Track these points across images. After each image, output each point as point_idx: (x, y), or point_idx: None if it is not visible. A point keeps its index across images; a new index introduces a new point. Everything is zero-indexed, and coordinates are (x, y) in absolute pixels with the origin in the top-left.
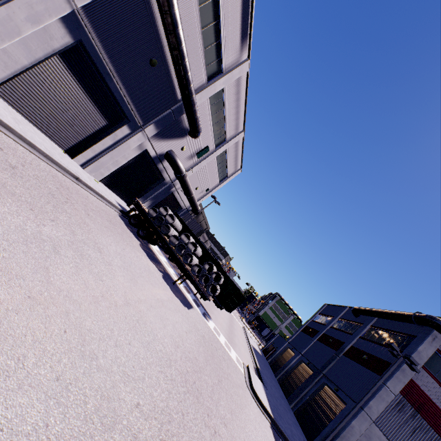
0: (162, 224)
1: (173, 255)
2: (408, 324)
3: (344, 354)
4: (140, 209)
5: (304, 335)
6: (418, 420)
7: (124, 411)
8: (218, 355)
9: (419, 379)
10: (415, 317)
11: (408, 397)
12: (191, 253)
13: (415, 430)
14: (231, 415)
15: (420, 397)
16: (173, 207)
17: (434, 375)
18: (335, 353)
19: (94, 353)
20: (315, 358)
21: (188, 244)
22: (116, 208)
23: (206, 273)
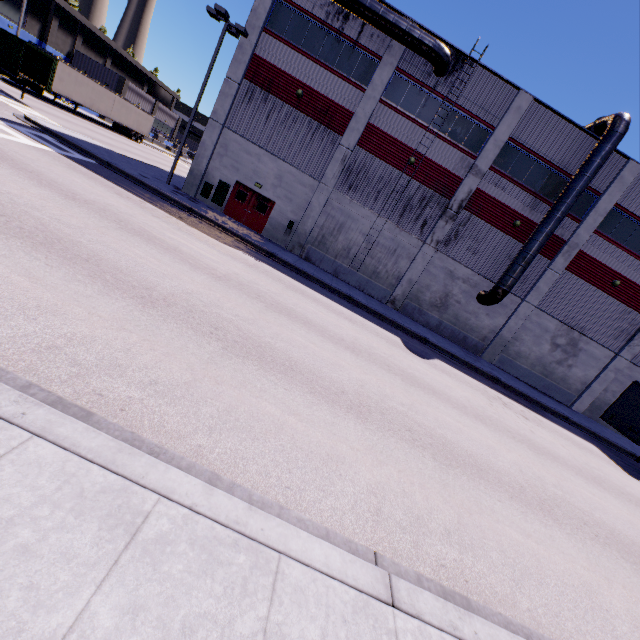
0: None
1: None
2: None
3: None
4: None
5: None
6: (271, 102)
7: None
8: None
9: (264, 51)
10: None
11: (257, 81)
12: None
13: (269, 115)
14: None
15: (269, 73)
16: None
17: (280, 35)
18: None
19: None
20: None
21: None
22: None
23: None
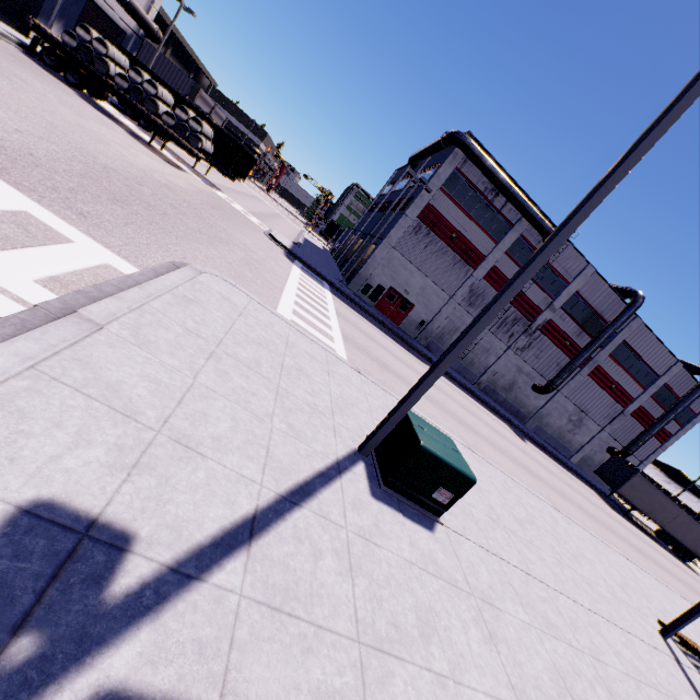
0: (94, 60)
1: (133, 107)
2: (445, 153)
3: (391, 210)
4: (48, 37)
5: (368, 215)
6: (431, 237)
7: (102, 160)
8: (221, 205)
9: (436, 202)
10: (443, 138)
11: (425, 221)
12: (153, 98)
13: (427, 245)
14: (223, 220)
15: (435, 217)
16: (108, 32)
17: (450, 195)
18: (384, 213)
19: (65, 133)
20: (369, 228)
21: (144, 86)
22: (10, 40)
23: (182, 123)
